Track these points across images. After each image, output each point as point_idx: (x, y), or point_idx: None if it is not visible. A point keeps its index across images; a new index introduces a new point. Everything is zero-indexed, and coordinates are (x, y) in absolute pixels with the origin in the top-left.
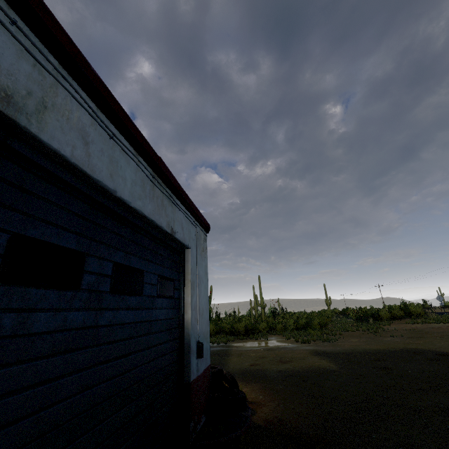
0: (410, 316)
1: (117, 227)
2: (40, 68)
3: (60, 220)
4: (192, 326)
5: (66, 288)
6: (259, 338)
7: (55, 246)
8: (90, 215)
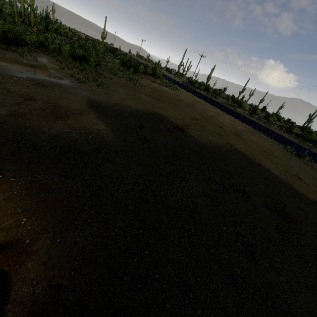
0: (154, 76)
1: None
2: None
3: None
4: None
5: None
6: (26, 55)
7: None
8: None
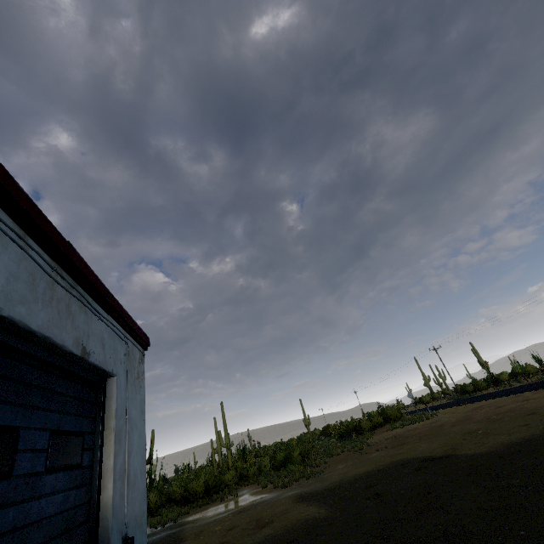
0: (389, 421)
1: None
2: None
3: None
4: (115, 511)
5: None
6: (226, 497)
7: None
8: None
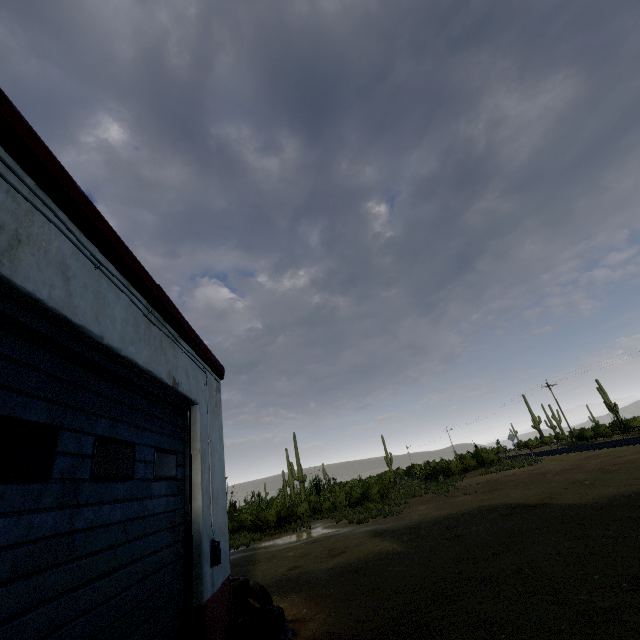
0: (484, 465)
1: (100, 385)
2: (14, 193)
3: (27, 384)
4: (204, 518)
5: (32, 480)
6: (299, 528)
7: (20, 421)
8: (65, 373)
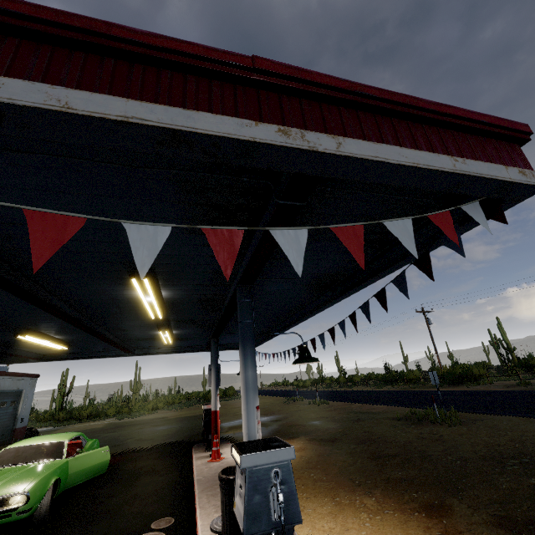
0: (226, 396)
1: (3, 394)
2: None
3: None
4: (21, 413)
5: None
6: (99, 420)
7: None
8: None
